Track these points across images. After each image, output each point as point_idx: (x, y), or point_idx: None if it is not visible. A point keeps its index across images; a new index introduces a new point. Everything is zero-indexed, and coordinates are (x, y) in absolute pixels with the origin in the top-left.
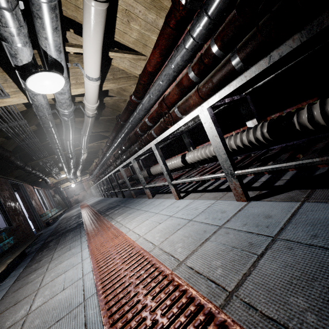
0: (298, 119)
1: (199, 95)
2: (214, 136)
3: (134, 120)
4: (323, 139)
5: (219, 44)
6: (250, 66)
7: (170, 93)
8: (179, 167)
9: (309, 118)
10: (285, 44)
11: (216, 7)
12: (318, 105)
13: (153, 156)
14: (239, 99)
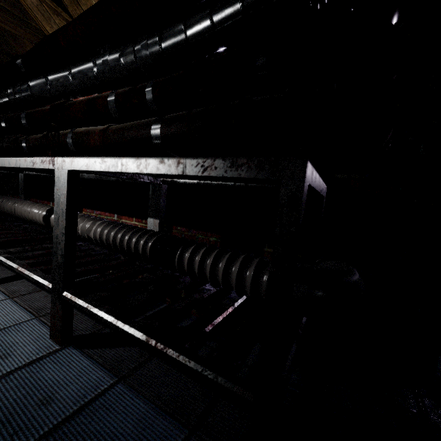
0: (181, 255)
1: (103, 139)
2: (60, 220)
3: (6, 100)
4: (196, 291)
5: (156, 94)
6: (173, 152)
7: (75, 105)
8: (39, 224)
9: (189, 262)
10: (171, 160)
11: (173, 44)
12: (203, 253)
13: (18, 179)
14: (154, 183)
